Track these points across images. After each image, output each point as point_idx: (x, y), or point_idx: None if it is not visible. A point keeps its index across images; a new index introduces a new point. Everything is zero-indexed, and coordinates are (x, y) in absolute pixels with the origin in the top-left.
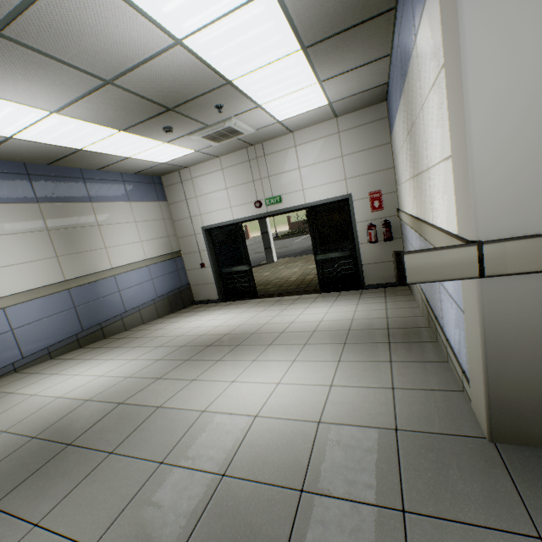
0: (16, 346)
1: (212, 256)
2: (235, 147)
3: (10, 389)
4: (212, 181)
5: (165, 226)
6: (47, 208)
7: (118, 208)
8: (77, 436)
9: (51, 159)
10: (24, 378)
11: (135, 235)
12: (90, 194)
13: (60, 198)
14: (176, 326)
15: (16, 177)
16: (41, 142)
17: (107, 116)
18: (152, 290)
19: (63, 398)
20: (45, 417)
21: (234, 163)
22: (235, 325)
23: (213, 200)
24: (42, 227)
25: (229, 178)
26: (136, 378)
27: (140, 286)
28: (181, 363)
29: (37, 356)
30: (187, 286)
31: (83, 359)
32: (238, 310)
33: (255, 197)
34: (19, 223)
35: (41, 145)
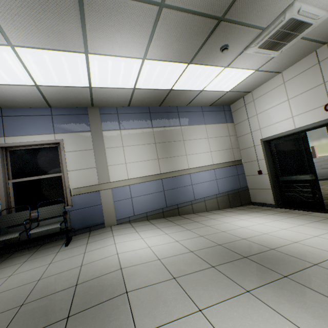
0: (132, 208)
1: (270, 164)
2: (299, 54)
3: (116, 233)
4: (272, 97)
5: (230, 141)
6: (156, 131)
7: (197, 129)
8: (78, 310)
9: (159, 101)
10: (127, 228)
11: (207, 147)
12: (180, 121)
13: (163, 124)
14: (226, 220)
15: (144, 115)
16: (149, 89)
17: (174, 50)
18: (215, 187)
19: (117, 256)
20: (97, 267)
21: (297, 72)
22: (287, 240)
23: (273, 114)
24: (152, 141)
25: (291, 89)
26: (162, 264)
27: (206, 183)
28: (204, 268)
29: (140, 216)
30: (245, 188)
31: (156, 226)
32: (294, 220)
33: (325, 100)
34: (142, 139)
35: (150, 91)
